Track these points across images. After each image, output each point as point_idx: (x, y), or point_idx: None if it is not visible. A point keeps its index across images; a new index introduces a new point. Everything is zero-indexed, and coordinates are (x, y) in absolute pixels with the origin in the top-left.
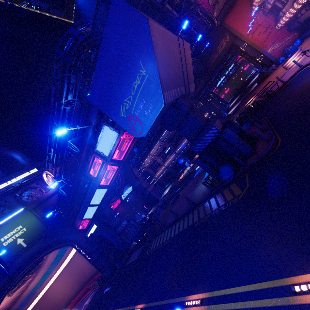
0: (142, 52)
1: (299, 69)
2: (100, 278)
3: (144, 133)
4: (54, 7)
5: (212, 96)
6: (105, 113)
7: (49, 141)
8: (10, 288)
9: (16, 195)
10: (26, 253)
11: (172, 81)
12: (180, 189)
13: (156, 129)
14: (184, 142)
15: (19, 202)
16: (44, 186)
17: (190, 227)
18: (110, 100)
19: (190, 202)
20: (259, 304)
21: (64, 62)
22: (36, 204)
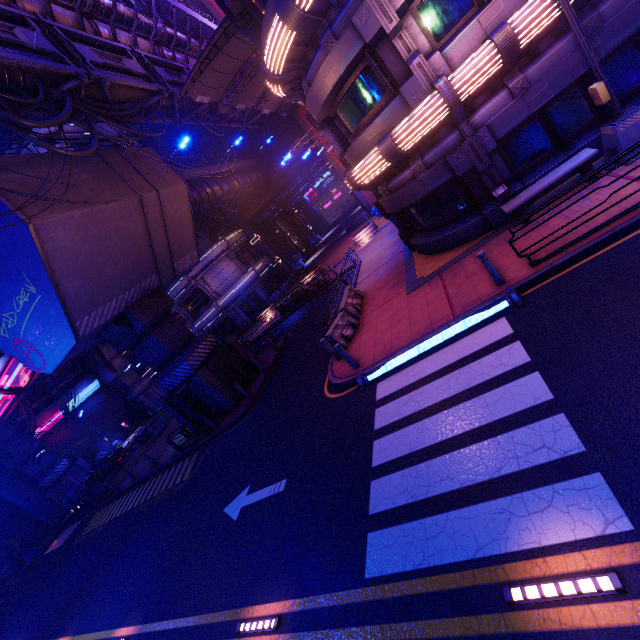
0: (25, 262)
1: (351, 266)
2: None
3: (49, 370)
4: None
5: (296, 211)
6: None
7: None
8: None
9: None
10: None
11: (110, 286)
12: None
13: None
14: (210, 311)
15: None
16: None
17: (130, 513)
18: None
19: (151, 462)
20: None
21: None
22: None
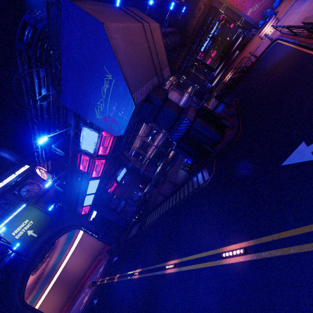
0: (104, 57)
1: (270, 44)
2: (109, 250)
3: (122, 132)
4: (0, 5)
5: (196, 64)
6: (81, 115)
7: (33, 137)
8: (32, 269)
9: (15, 193)
10: (39, 241)
11: (141, 77)
12: (169, 168)
13: None
14: None
15: (19, 198)
16: (40, 180)
17: (173, 207)
18: (83, 103)
19: (173, 184)
20: (205, 265)
21: (27, 56)
22: (36, 199)
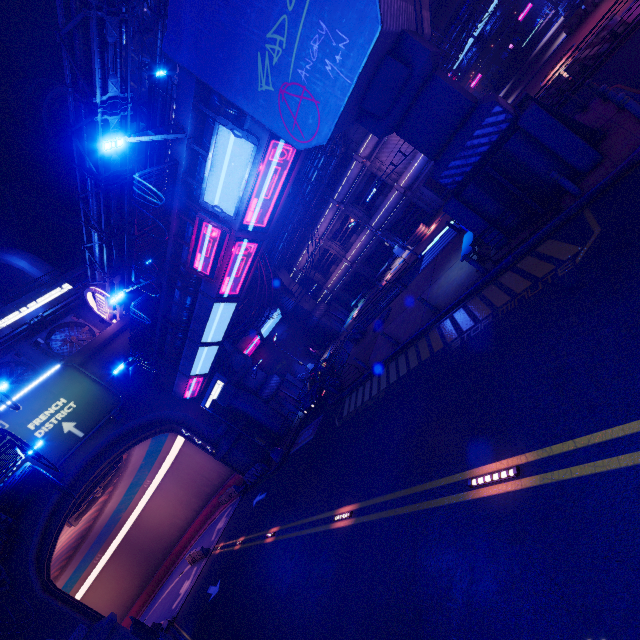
0: None
1: None
2: (239, 484)
3: (325, 134)
4: None
5: None
6: (216, 88)
7: (83, 213)
8: (71, 512)
9: (39, 342)
10: (87, 447)
11: None
12: (390, 299)
13: (326, 172)
14: (390, 199)
15: (48, 355)
16: (94, 320)
17: (440, 354)
18: (227, 41)
19: (429, 307)
20: None
21: None
22: (84, 356)
